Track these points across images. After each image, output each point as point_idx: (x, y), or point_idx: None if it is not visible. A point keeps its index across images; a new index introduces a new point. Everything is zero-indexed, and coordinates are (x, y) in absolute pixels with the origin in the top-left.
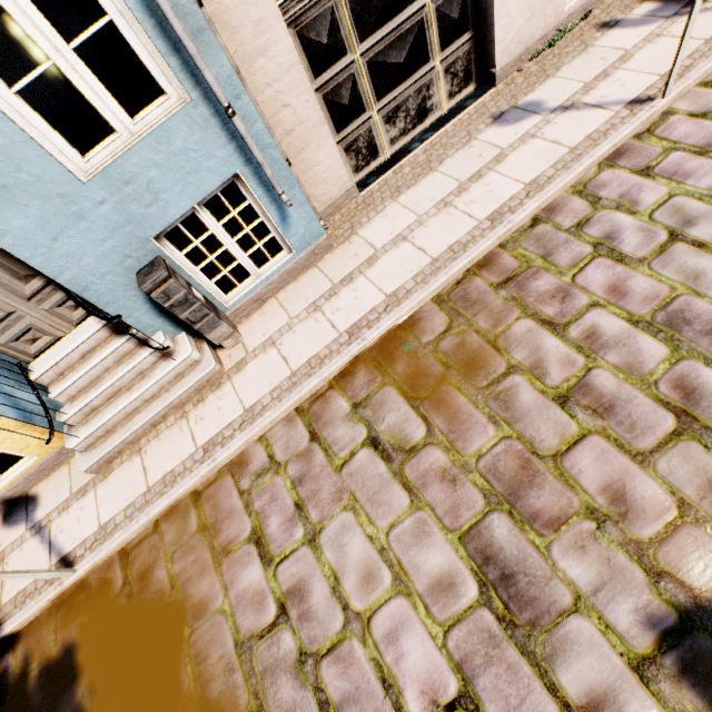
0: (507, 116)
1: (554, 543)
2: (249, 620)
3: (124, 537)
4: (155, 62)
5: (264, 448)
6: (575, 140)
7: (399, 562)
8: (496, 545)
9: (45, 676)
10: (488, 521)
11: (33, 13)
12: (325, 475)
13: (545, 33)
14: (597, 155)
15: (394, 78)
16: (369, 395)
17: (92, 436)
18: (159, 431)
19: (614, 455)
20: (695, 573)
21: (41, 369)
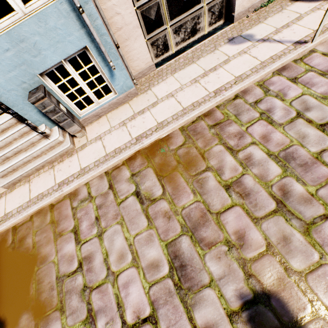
0: (235, 40)
1: (207, 254)
2: (65, 267)
3: (14, 221)
4: None
5: (87, 189)
6: (264, 58)
7: (137, 252)
8: (181, 251)
9: None
10: (180, 239)
11: None
12: (112, 206)
13: None
14: (273, 67)
15: (180, 9)
16: (140, 171)
17: (6, 171)
18: (40, 173)
19: (244, 217)
20: (266, 277)
21: None
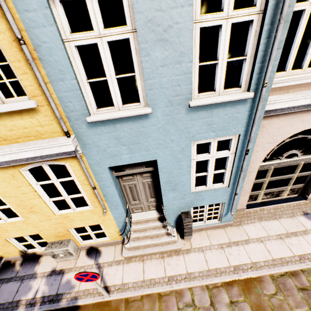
0: (310, 216)
1: None
2: None
3: (131, 295)
4: (227, 179)
5: (190, 294)
6: None
7: None
8: None
9: None
10: None
11: (213, 167)
12: None
13: None
14: None
15: (274, 186)
16: (238, 301)
17: (133, 246)
18: (152, 257)
19: None
20: None
21: (135, 219)
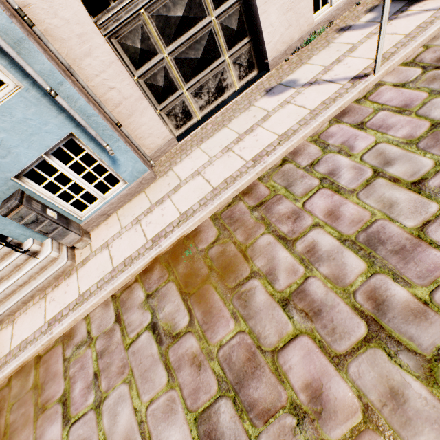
0: (274, 90)
1: (263, 434)
2: None
3: None
4: None
5: (86, 325)
6: (315, 105)
7: (150, 435)
8: (220, 430)
9: None
10: (218, 406)
11: None
12: (118, 351)
13: (301, 36)
14: (327, 114)
15: (195, 68)
16: (158, 288)
17: None
18: (28, 306)
19: (317, 355)
20: None
21: None
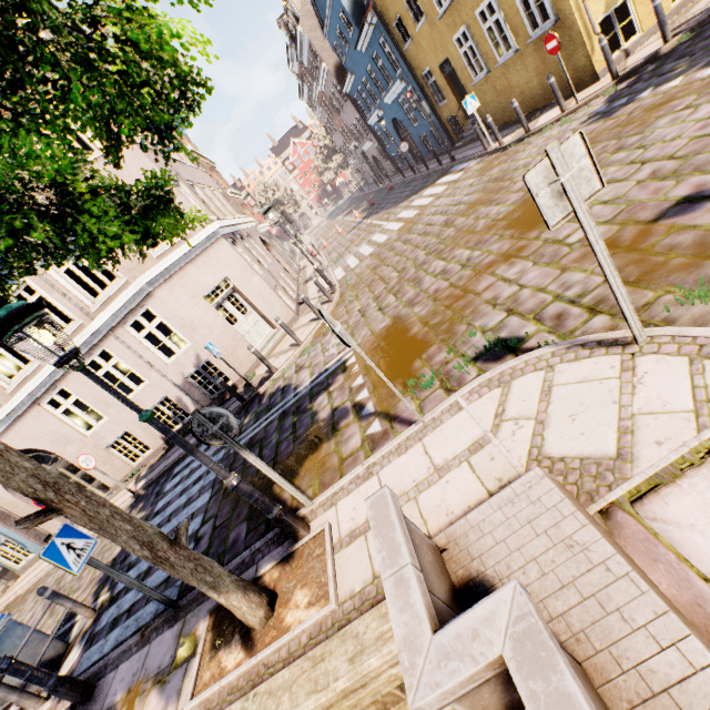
0: None
1: None
2: None
3: None
4: None
5: None
6: None
7: None
8: None
9: None
10: None
11: None
12: None
13: (127, 475)
14: None
15: None
16: None
17: None
18: None
19: None
20: None
21: None
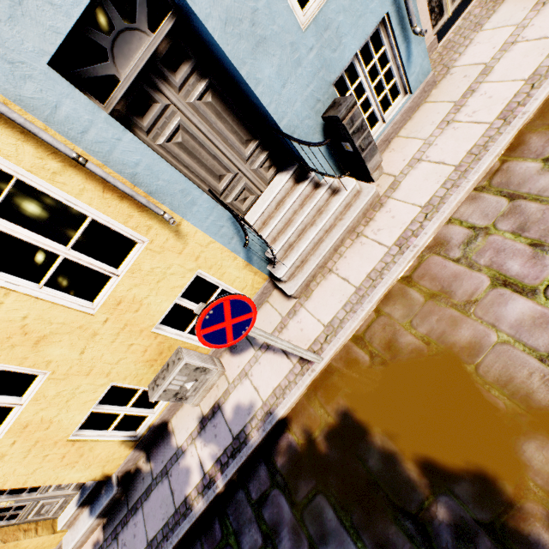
0: None
1: None
2: (543, 338)
3: (355, 324)
4: None
5: (458, 226)
6: None
7: None
8: None
9: (332, 439)
10: None
11: None
12: None
13: None
14: None
15: None
16: None
17: (293, 266)
18: (341, 253)
19: None
20: None
21: (254, 218)
